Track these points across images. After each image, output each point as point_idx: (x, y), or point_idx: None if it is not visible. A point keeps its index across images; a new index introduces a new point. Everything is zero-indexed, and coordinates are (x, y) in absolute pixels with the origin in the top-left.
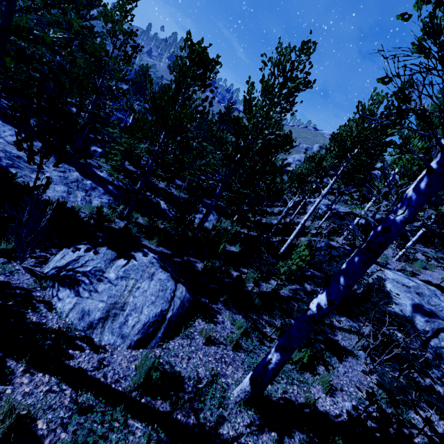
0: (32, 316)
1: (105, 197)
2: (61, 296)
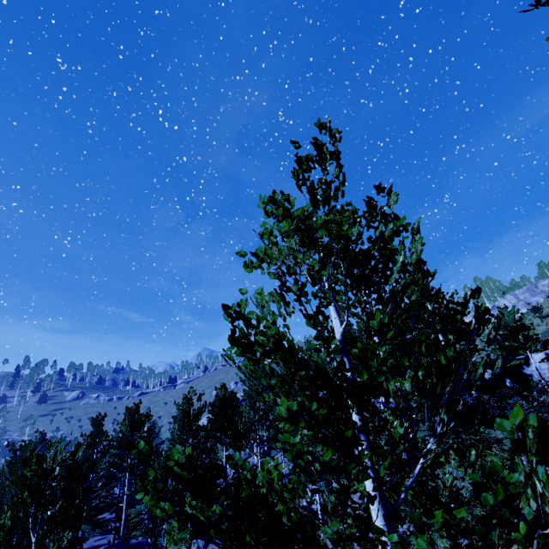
0: None
1: None
2: None
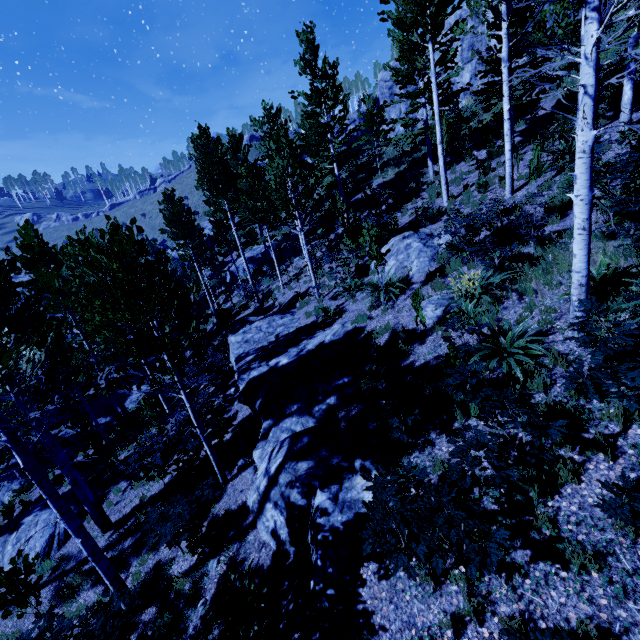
0: None
1: (14, 485)
2: None
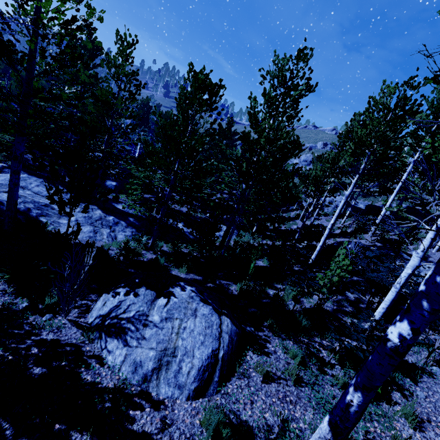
0: (86, 376)
1: (128, 230)
2: (110, 348)
